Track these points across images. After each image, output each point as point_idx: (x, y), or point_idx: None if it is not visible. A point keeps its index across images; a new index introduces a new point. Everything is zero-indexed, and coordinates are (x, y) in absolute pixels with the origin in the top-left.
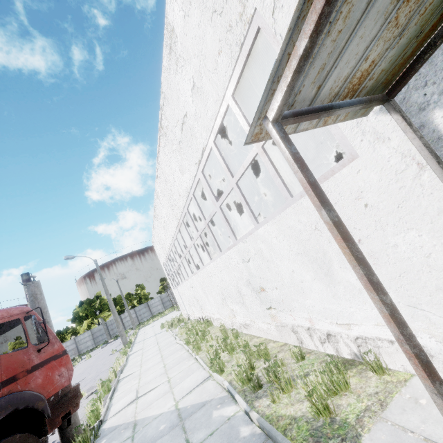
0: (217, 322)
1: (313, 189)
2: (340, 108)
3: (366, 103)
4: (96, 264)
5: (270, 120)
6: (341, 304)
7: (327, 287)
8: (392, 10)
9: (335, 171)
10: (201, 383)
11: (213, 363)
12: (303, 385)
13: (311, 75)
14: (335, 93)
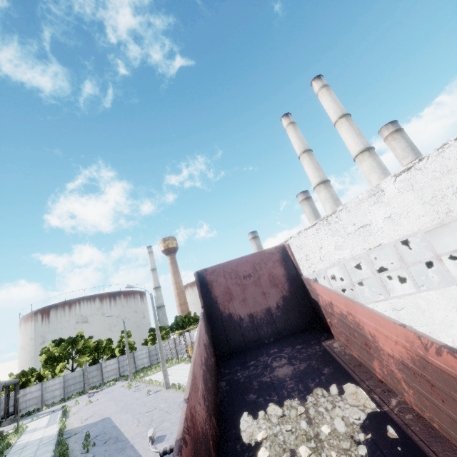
0: None
1: None
2: None
3: None
4: (152, 298)
5: None
6: None
7: None
8: None
9: None
10: None
11: None
12: None
13: None
14: None
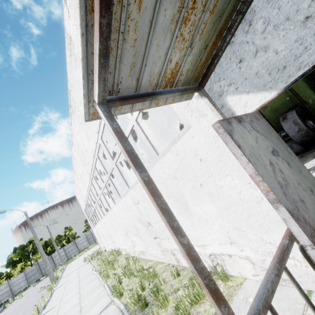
0: (124, 252)
1: (128, 155)
2: (161, 94)
3: (182, 91)
4: (26, 215)
5: (97, 102)
6: (197, 231)
7: (187, 219)
8: (174, 28)
9: (180, 136)
10: (104, 308)
11: (115, 289)
12: (174, 300)
13: (125, 70)
14: (155, 84)
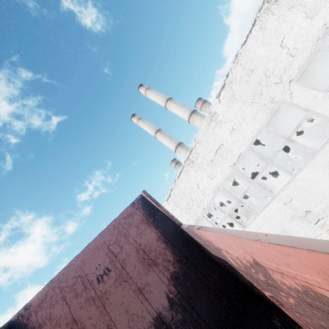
0: None
1: None
2: None
3: None
4: None
5: None
6: None
7: None
8: None
9: None
10: None
11: None
12: None
13: None
14: None
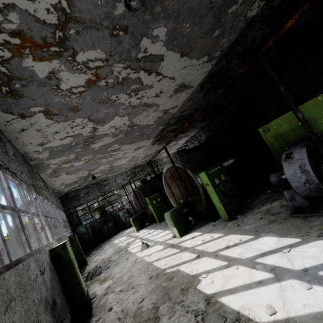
0: None
1: None
2: None
3: None
4: None
5: None
6: None
7: None
8: None
9: None
10: None
11: None
12: None
13: None
14: None
